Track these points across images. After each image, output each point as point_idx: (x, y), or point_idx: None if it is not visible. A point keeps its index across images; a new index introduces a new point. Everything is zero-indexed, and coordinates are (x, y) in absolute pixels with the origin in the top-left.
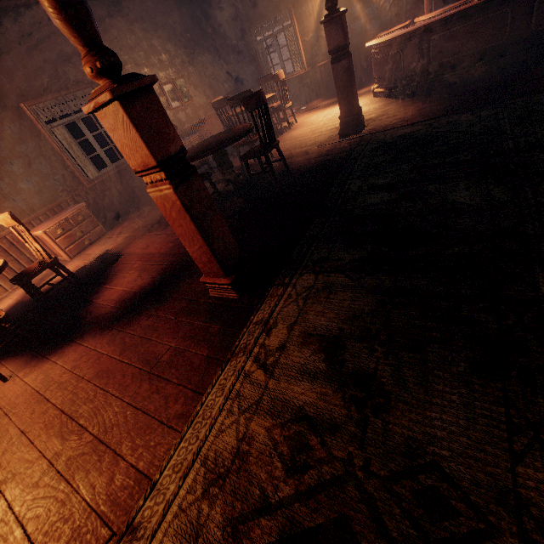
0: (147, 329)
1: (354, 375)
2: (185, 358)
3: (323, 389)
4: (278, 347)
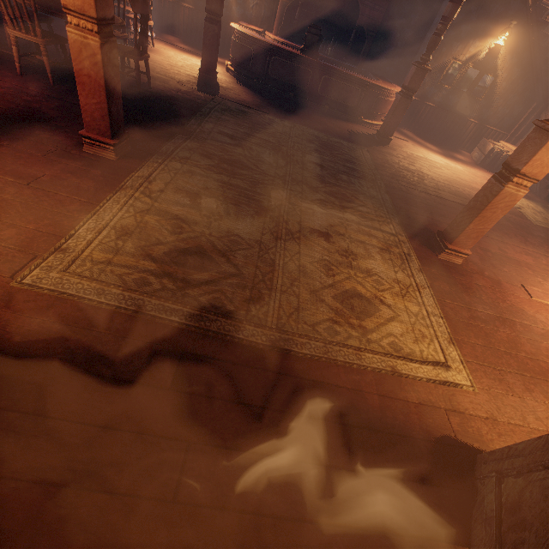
0: (6, 154)
1: (206, 208)
2: (71, 183)
3: (189, 211)
4: (159, 190)
